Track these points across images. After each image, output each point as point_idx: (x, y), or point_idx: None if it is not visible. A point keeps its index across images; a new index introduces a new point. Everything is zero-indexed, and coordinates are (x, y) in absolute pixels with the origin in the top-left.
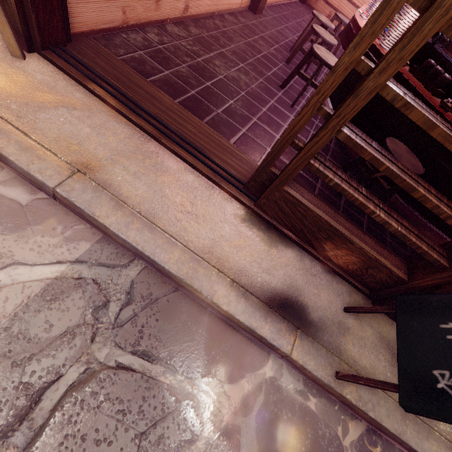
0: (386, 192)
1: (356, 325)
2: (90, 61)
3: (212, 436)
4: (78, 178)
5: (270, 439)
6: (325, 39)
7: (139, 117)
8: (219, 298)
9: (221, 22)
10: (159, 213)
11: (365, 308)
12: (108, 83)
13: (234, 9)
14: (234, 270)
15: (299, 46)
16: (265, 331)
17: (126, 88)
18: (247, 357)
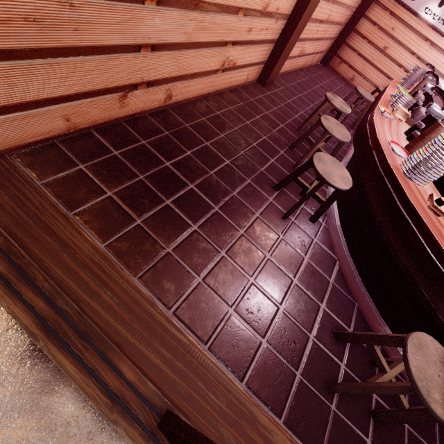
0: (405, 409)
1: None
2: None
3: None
4: None
5: None
6: (334, 137)
7: (17, 298)
8: None
9: (216, 104)
10: None
11: None
12: None
13: (237, 85)
14: None
15: (305, 134)
16: None
17: (23, 238)
18: None
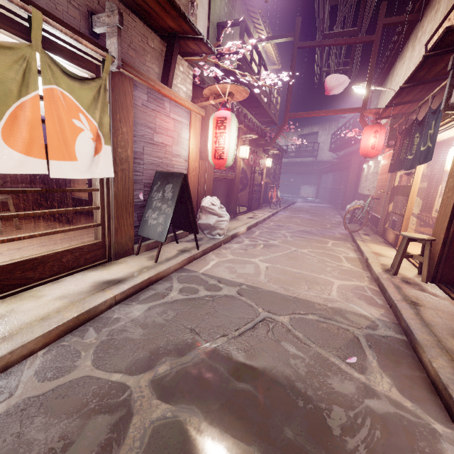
0: None
1: None
2: None
3: (363, 380)
4: (407, 303)
5: (393, 425)
6: None
7: None
8: (436, 362)
9: None
10: (437, 328)
11: None
12: None
13: None
14: None
15: None
16: None
17: None
18: (428, 405)
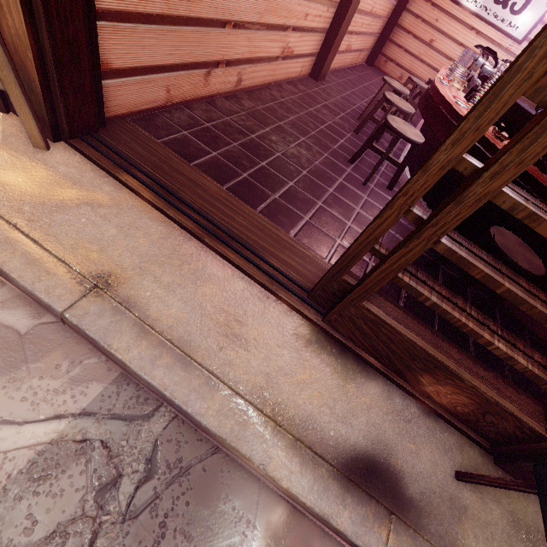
0: (496, 295)
1: (475, 502)
2: (125, 147)
3: None
4: (95, 297)
5: None
6: (400, 108)
7: (178, 211)
8: (277, 468)
9: (278, 93)
10: (197, 340)
11: (488, 479)
12: (143, 172)
13: (293, 77)
14: (296, 420)
15: (370, 115)
16: (343, 521)
17: (164, 176)
18: None
